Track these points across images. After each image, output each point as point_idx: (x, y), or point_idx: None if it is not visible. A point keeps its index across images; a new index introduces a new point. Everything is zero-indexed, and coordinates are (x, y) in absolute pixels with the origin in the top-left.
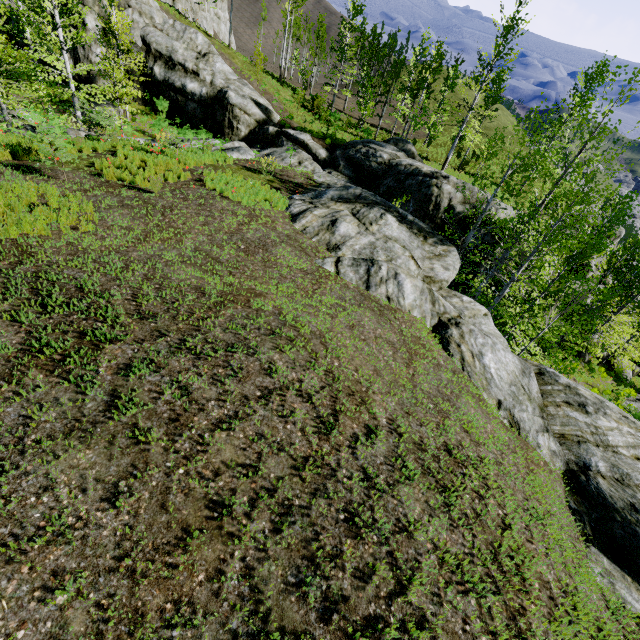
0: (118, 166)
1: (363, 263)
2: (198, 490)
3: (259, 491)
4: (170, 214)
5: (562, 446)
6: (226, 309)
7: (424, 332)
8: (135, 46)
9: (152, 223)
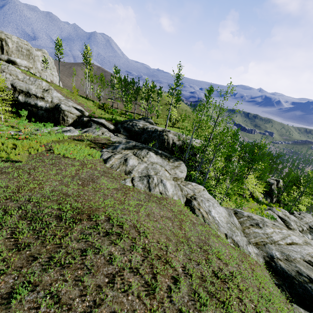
0: None
1: (145, 178)
2: None
3: None
4: (34, 172)
5: (258, 249)
6: (77, 226)
7: (182, 207)
8: (7, 88)
9: (22, 180)
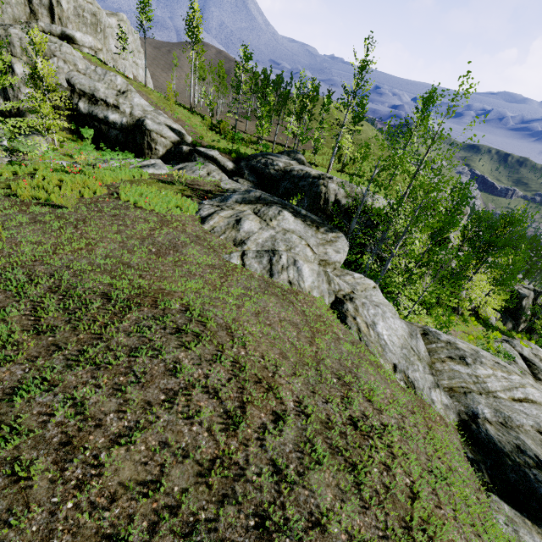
0: (35, 186)
1: (265, 254)
2: (89, 525)
3: (161, 511)
4: (83, 226)
5: (452, 399)
6: (132, 312)
7: (324, 310)
8: (61, 87)
9: (63, 236)
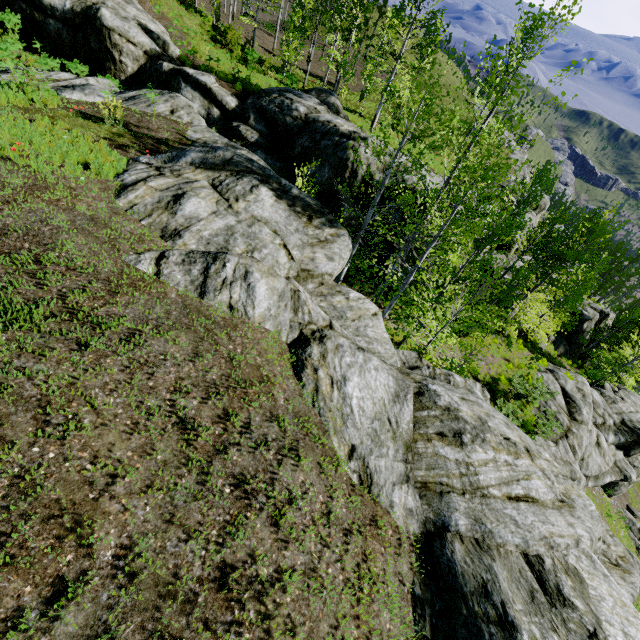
0: None
1: (200, 259)
2: None
3: None
4: None
5: (422, 500)
6: None
7: (270, 355)
8: None
9: None
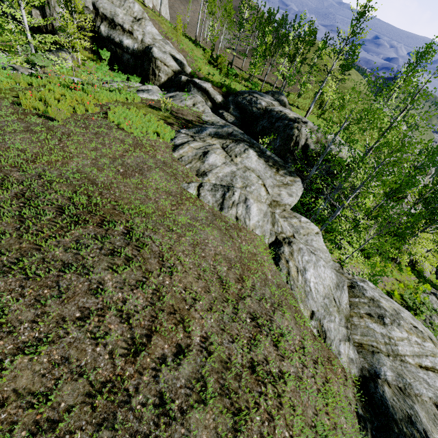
0: (39, 98)
1: (220, 189)
2: None
3: (42, 424)
4: (66, 140)
5: (359, 354)
6: (77, 229)
7: (260, 249)
8: (87, 9)
9: (46, 147)
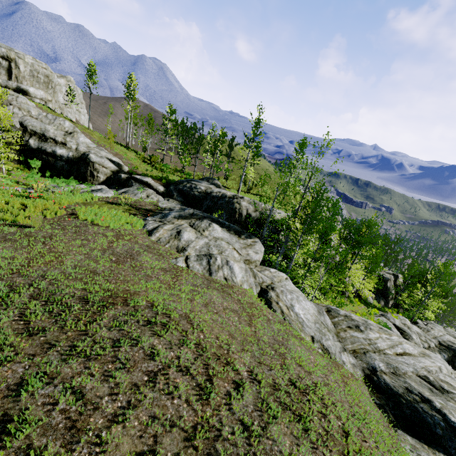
0: None
1: (204, 257)
2: None
3: None
4: (50, 242)
5: (356, 358)
6: (108, 311)
7: (254, 298)
8: (14, 127)
9: (34, 251)
